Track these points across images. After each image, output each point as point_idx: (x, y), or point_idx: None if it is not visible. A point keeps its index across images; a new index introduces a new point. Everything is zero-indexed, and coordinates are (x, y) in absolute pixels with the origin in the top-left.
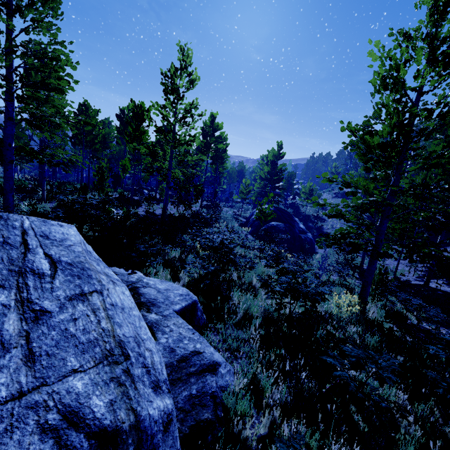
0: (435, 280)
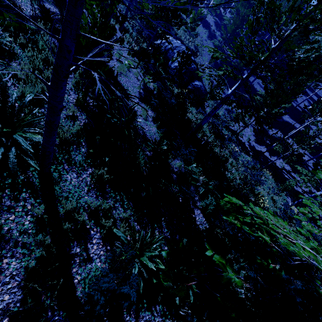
0: (262, 147)
